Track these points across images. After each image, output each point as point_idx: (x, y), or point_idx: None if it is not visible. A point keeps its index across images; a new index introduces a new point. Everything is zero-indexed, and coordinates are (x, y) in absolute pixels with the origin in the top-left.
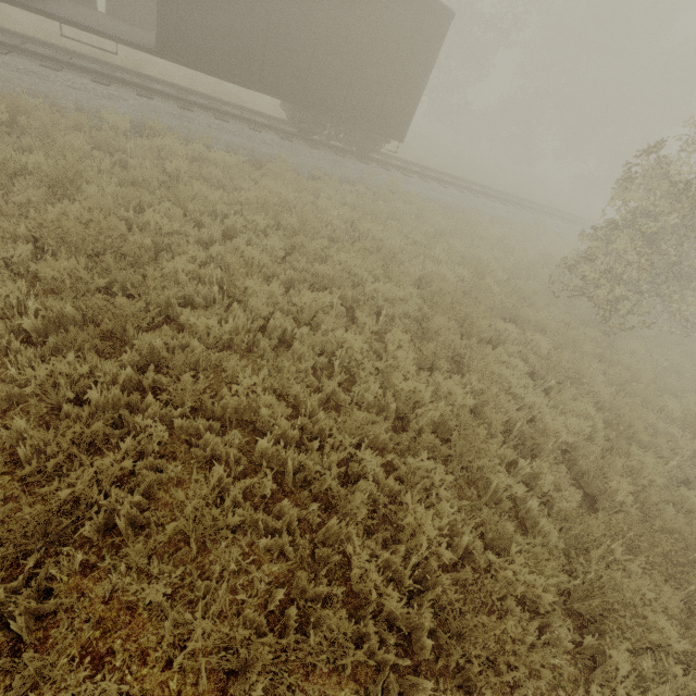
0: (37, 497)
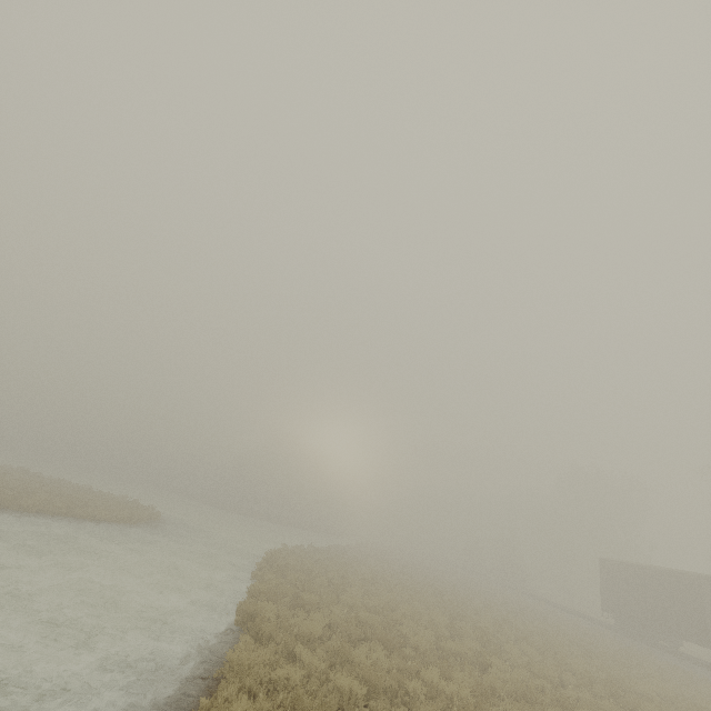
0: None
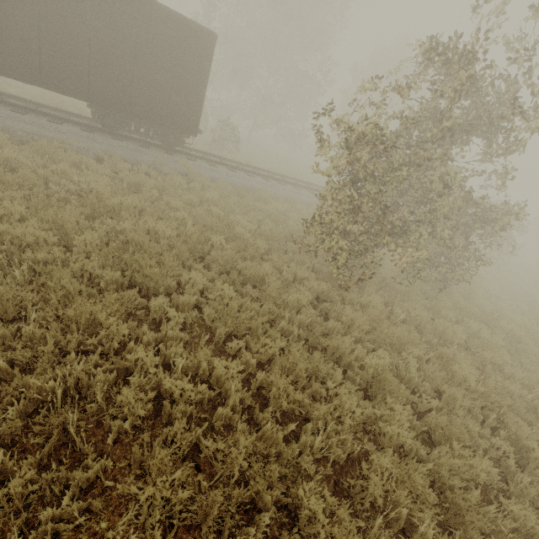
0: None
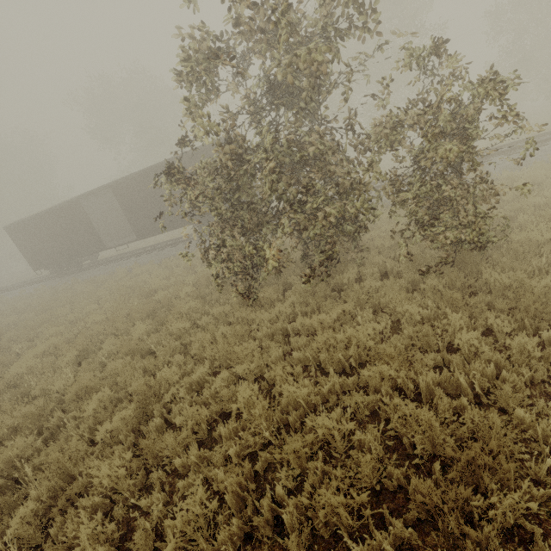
0: None
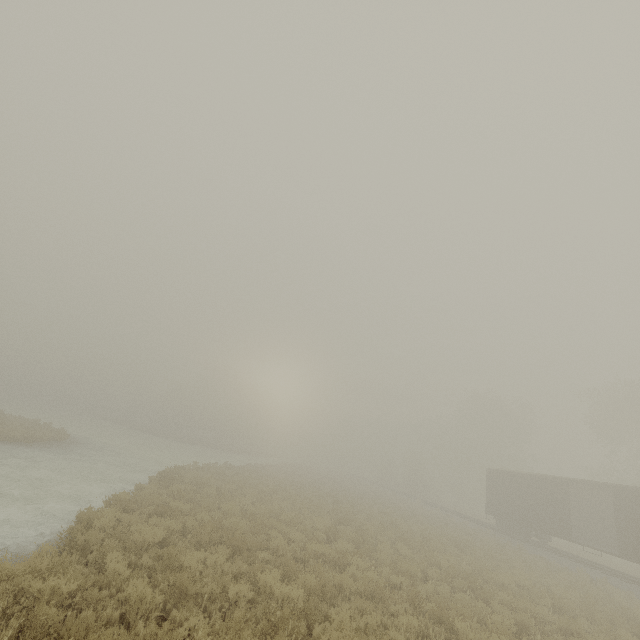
0: None
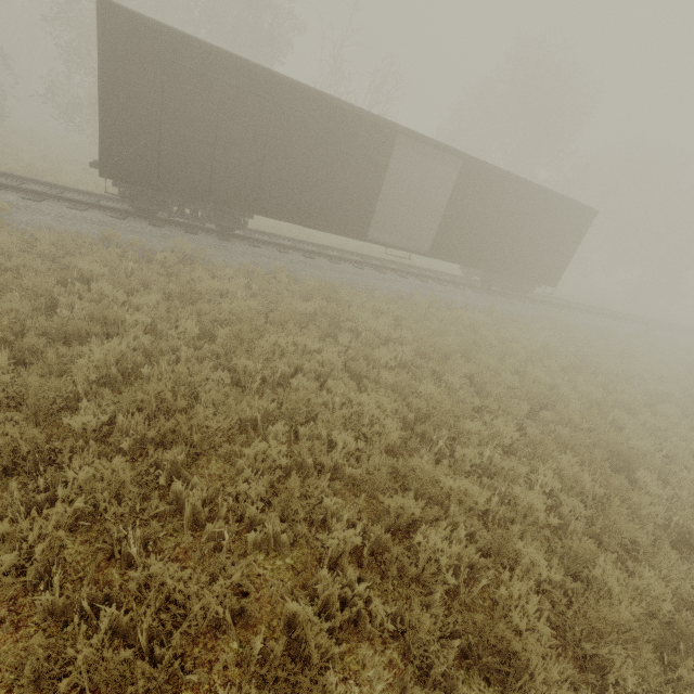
0: (692, 550)
